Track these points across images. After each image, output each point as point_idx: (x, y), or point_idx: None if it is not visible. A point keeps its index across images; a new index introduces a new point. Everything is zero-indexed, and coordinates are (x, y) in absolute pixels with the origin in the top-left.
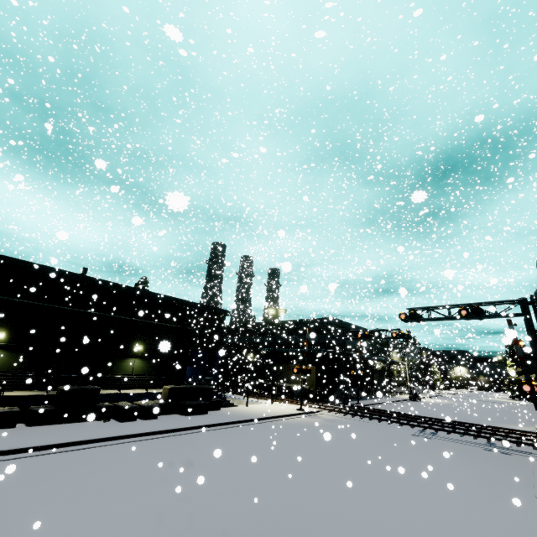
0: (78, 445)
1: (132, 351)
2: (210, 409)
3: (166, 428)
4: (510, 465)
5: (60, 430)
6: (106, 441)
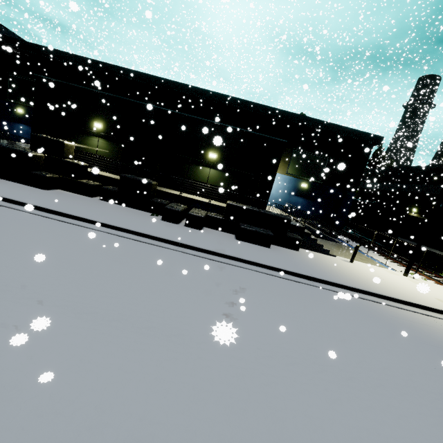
0: (75, 220)
1: (207, 159)
2: (281, 245)
3: (175, 239)
4: None
5: (102, 207)
6: (102, 226)
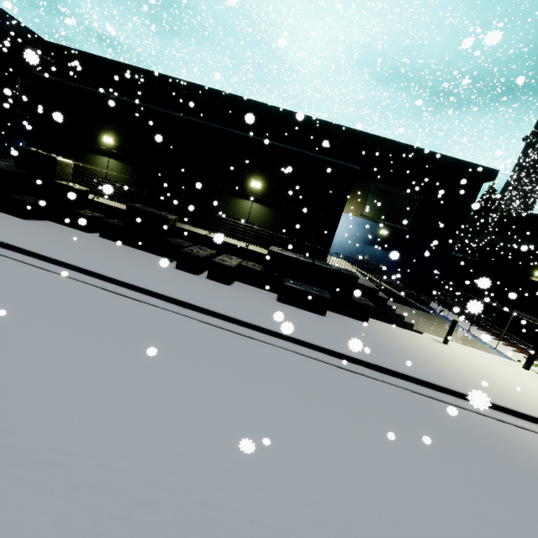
0: (43, 261)
1: (249, 189)
2: (343, 313)
3: (181, 296)
4: None
5: (94, 247)
6: (79, 273)
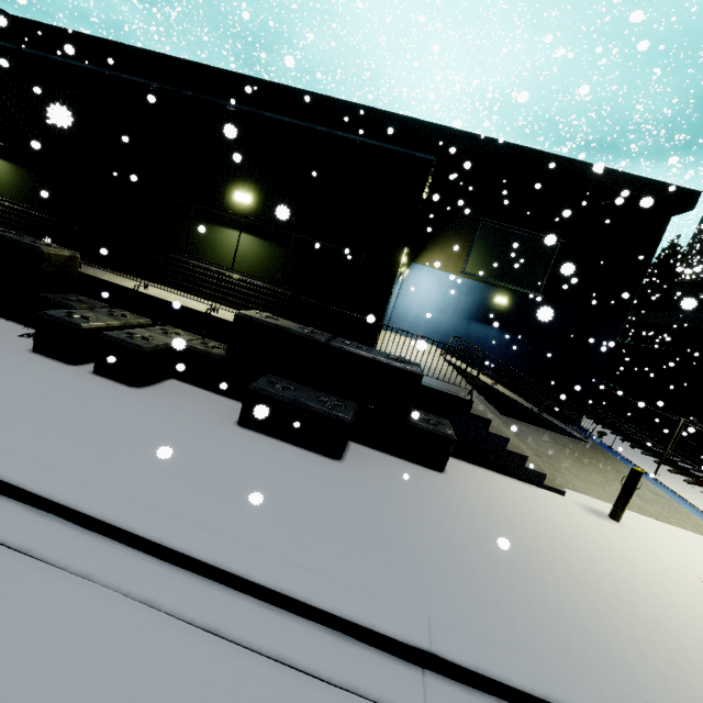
0: None
1: (232, 207)
2: (392, 449)
3: None
4: None
5: None
6: None
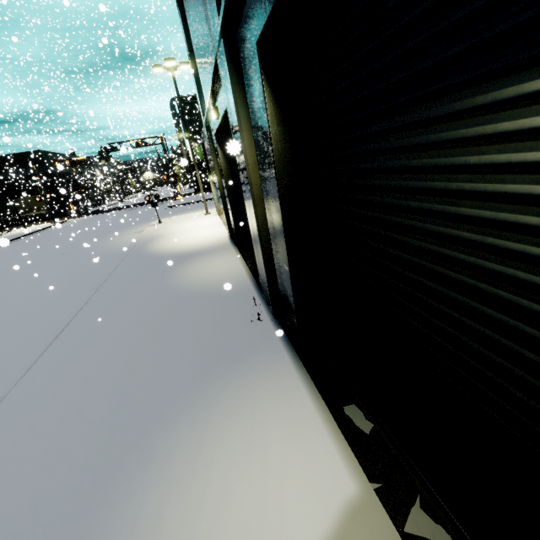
0: None
1: None
2: None
3: None
4: (162, 206)
5: None
6: None
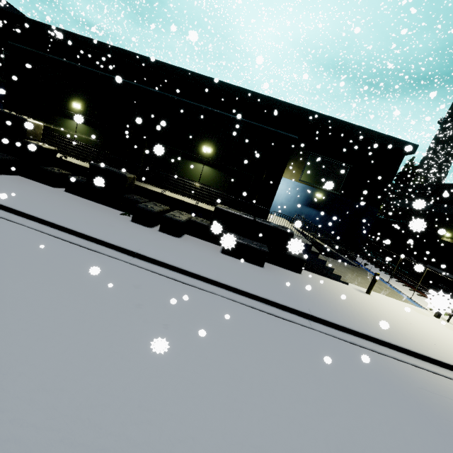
0: (5, 211)
1: (200, 153)
2: (280, 264)
3: (131, 247)
4: None
5: (58, 200)
6: (38, 223)
